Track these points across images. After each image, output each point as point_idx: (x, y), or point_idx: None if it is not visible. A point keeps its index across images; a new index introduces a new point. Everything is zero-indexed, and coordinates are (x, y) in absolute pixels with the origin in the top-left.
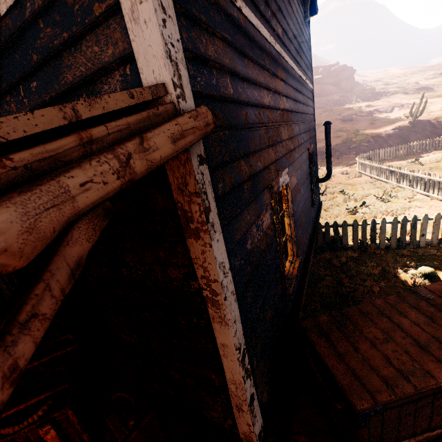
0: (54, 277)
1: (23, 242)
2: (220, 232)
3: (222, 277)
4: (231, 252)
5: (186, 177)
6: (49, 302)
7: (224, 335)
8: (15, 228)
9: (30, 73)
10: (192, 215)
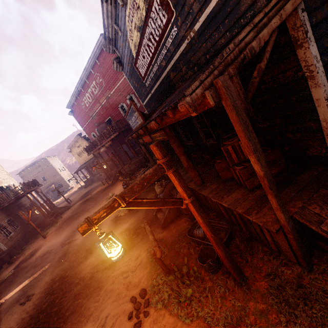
0: (269, 44)
1: (267, 35)
2: (314, 42)
3: (315, 62)
4: (322, 54)
5: (295, 21)
6: (269, 49)
7: (317, 94)
8: (266, 33)
9: (225, 17)
10: (298, 38)
